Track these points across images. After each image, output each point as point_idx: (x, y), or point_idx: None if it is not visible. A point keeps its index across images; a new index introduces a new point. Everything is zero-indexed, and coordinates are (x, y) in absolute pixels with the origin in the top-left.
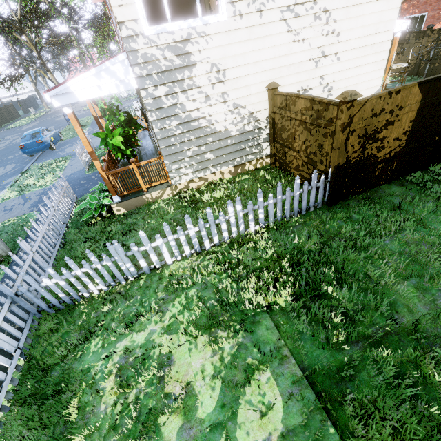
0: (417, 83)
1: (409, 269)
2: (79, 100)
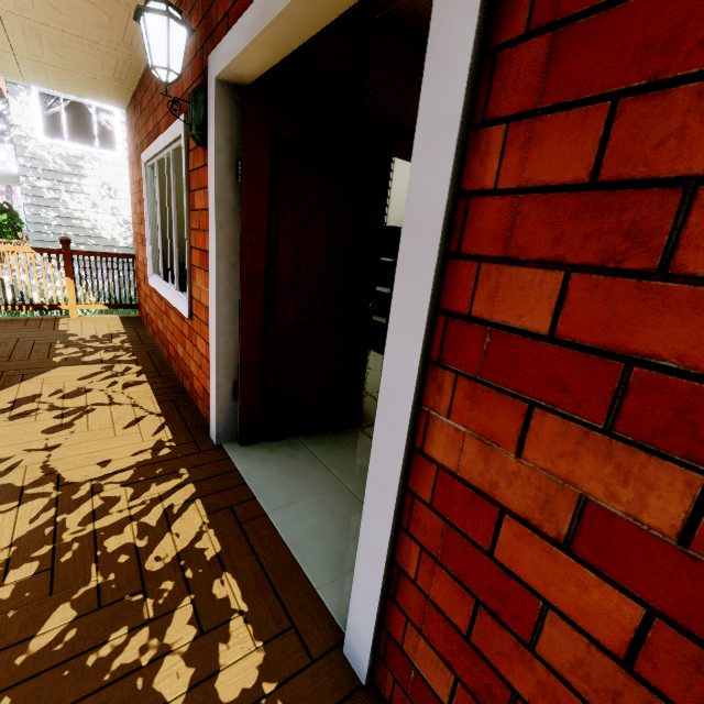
0: None
1: None
2: None
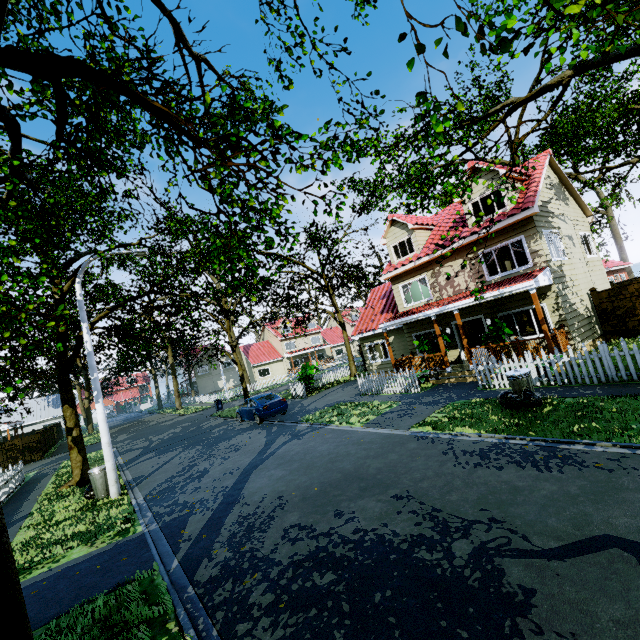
0: None
1: None
2: (540, 285)
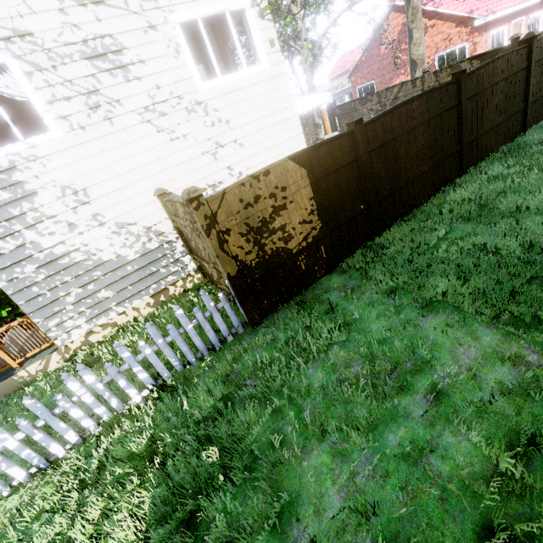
0: (288, 157)
1: (316, 423)
2: None
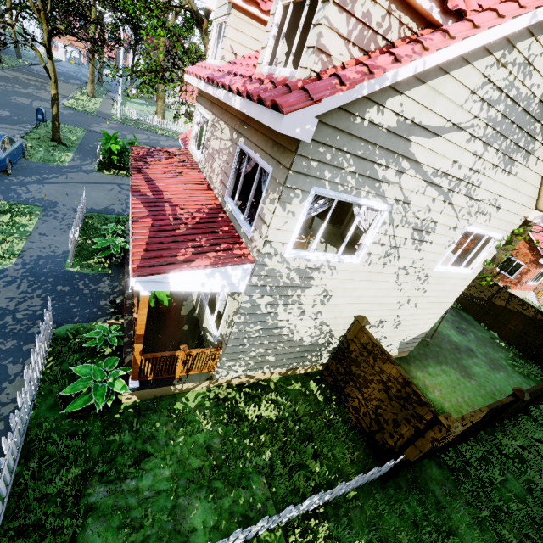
0: (489, 409)
1: None
2: (170, 289)
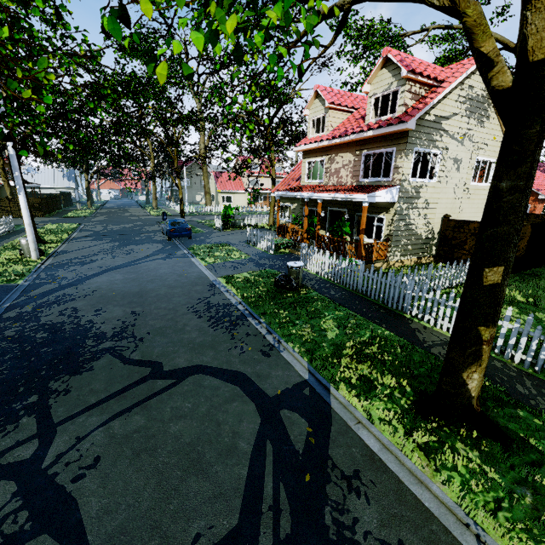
0: (530, 224)
1: None
2: (375, 201)
